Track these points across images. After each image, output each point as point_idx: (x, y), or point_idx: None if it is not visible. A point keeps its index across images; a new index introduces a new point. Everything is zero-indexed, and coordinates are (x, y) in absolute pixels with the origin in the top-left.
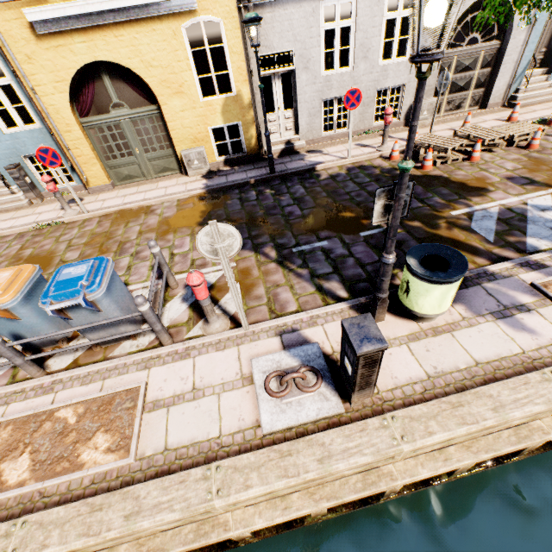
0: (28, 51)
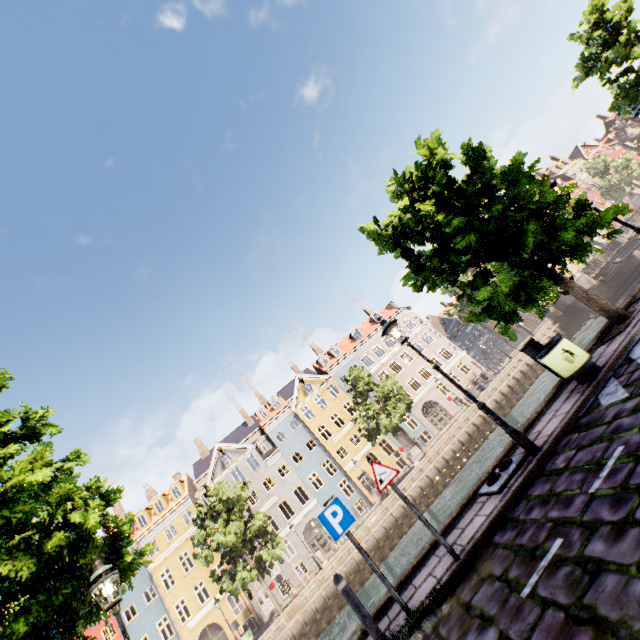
0: (188, 636)
